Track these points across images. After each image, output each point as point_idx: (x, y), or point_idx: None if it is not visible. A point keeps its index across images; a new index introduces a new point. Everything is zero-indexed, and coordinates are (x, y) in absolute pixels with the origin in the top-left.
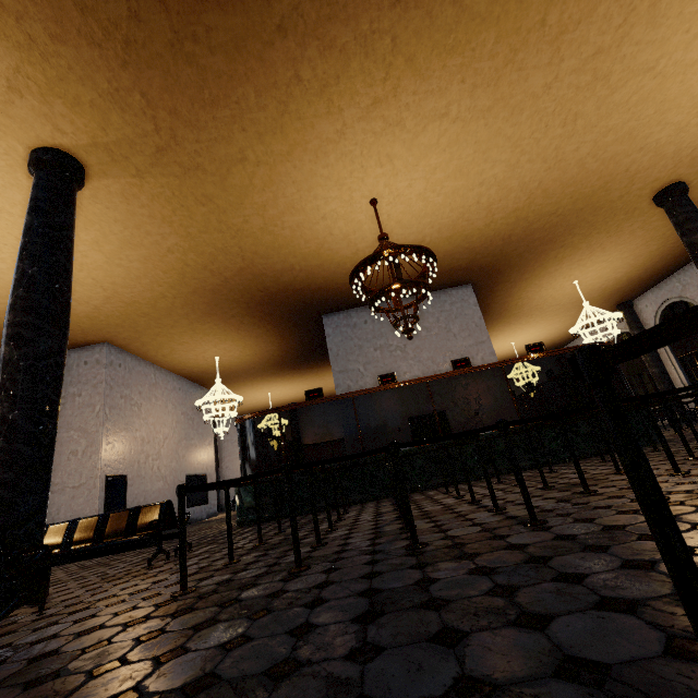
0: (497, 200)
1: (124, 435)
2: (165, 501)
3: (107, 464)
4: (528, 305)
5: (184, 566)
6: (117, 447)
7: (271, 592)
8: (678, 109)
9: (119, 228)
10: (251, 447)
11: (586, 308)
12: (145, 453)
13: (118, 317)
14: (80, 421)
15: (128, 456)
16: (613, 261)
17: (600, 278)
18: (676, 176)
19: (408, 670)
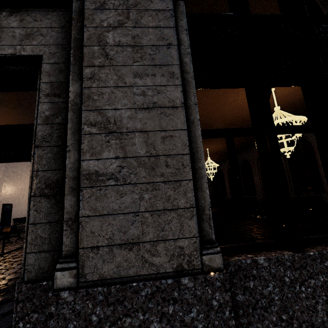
0: None
1: (13, 187)
2: (13, 226)
3: (3, 199)
4: None
5: (3, 251)
6: (8, 192)
7: (18, 260)
8: (217, 112)
9: (7, 120)
10: None
11: (208, 159)
12: (22, 194)
13: None
14: None
15: (14, 196)
16: (219, 144)
17: (217, 148)
18: (228, 126)
19: (13, 275)
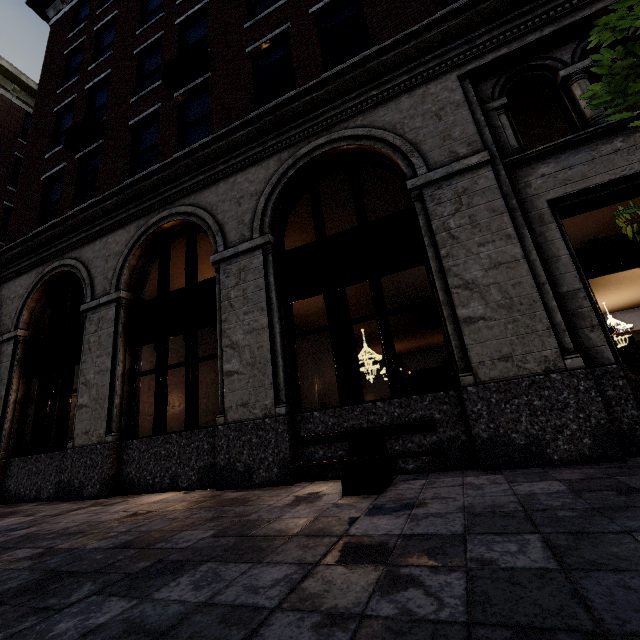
0: (576, 231)
1: (322, 380)
2: None
3: (319, 396)
4: (615, 278)
5: None
6: (320, 387)
7: None
8: None
9: None
10: (370, 387)
11: None
12: (330, 390)
13: (321, 315)
14: (302, 372)
15: (325, 392)
16: None
17: None
18: None
19: None
